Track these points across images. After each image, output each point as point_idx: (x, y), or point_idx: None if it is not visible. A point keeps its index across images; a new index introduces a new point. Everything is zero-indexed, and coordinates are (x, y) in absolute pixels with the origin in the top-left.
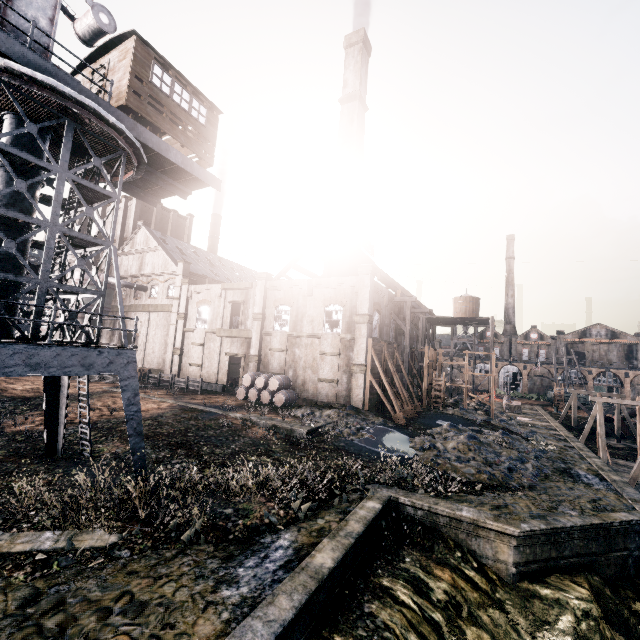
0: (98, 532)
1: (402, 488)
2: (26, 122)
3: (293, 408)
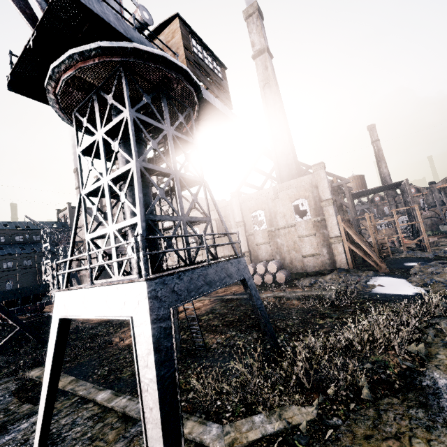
0: (292, 407)
1: None
2: (143, 95)
3: (294, 281)
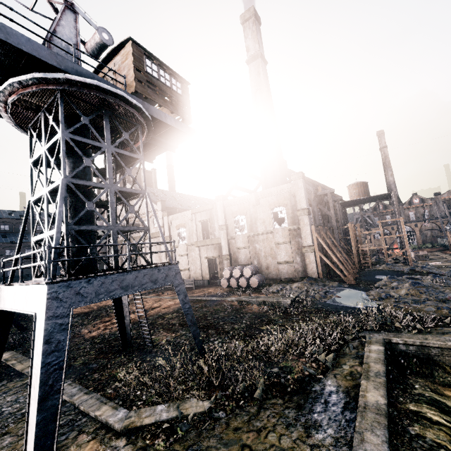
0: (192, 400)
1: (387, 331)
2: (81, 117)
3: (266, 287)
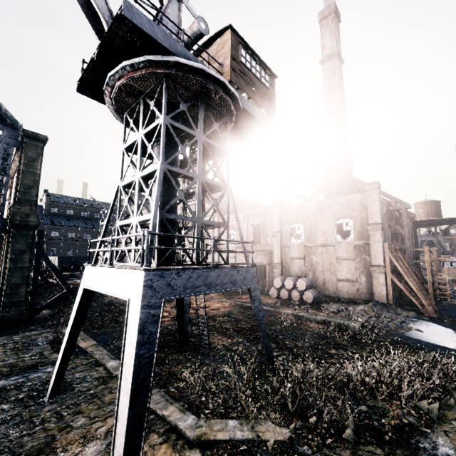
0: (267, 423)
1: None
2: (181, 103)
3: (322, 304)
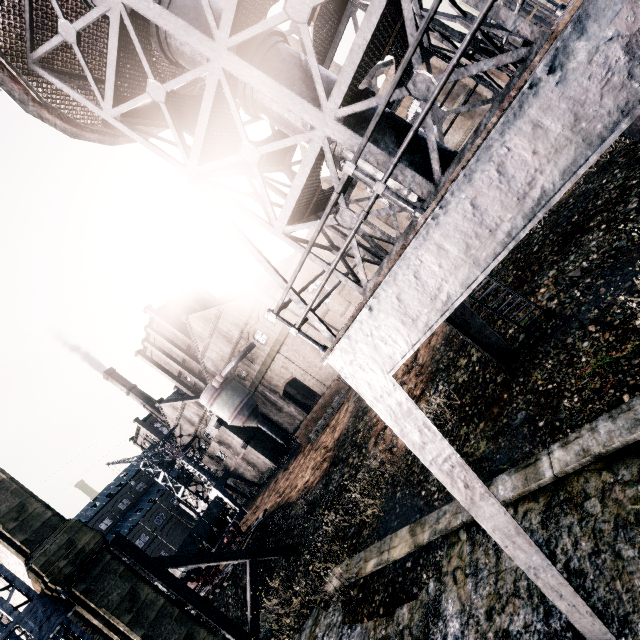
0: None
1: None
2: None
3: None
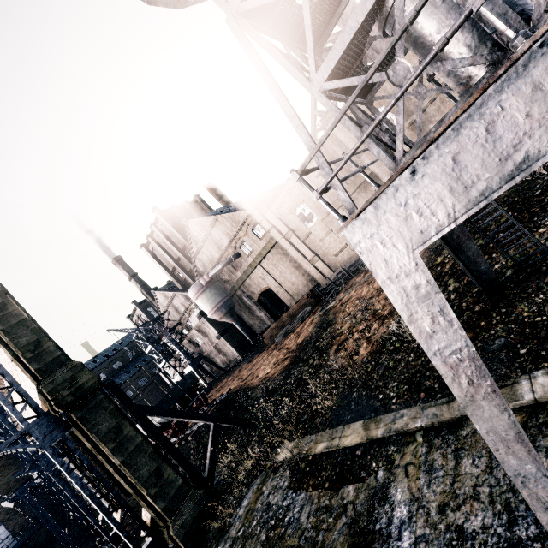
0: None
1: None
2: None
3: None
